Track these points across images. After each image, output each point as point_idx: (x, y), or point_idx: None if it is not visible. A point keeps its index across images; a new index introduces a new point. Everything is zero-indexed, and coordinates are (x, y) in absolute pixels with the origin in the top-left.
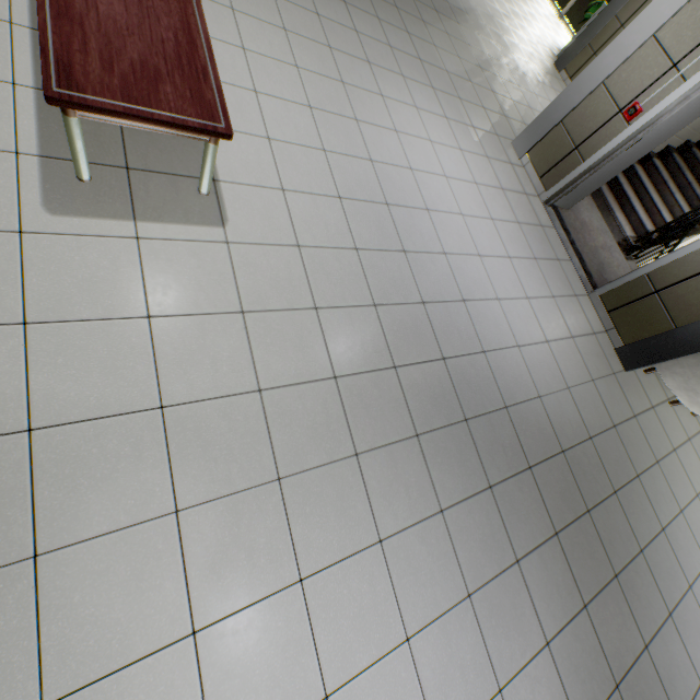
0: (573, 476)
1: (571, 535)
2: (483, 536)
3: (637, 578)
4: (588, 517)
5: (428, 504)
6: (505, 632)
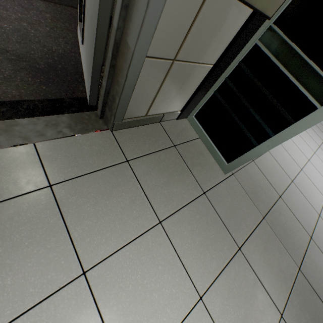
0: None
1: None
2: None
3: None
4: None
5: (320, 140)
6: None
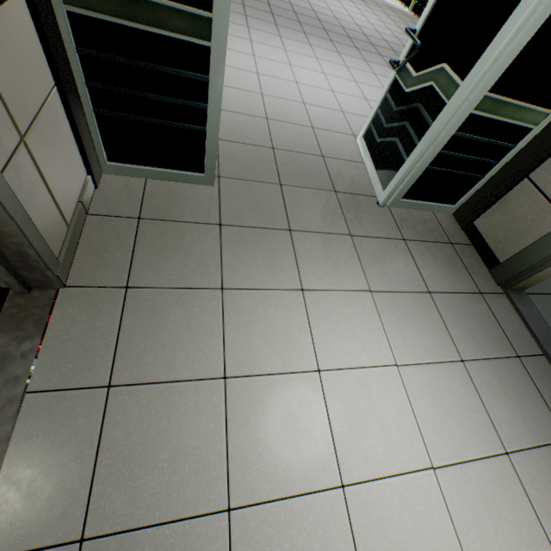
0: (254, 0)
1: (275, 12)
2: (263, 26)
3: (299, 10)
4: (271, 6)
5: (244, 29)
6: (296, 37)
